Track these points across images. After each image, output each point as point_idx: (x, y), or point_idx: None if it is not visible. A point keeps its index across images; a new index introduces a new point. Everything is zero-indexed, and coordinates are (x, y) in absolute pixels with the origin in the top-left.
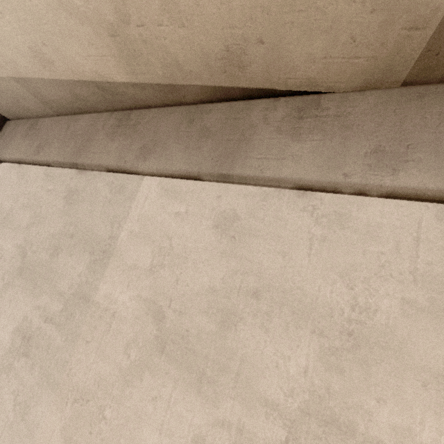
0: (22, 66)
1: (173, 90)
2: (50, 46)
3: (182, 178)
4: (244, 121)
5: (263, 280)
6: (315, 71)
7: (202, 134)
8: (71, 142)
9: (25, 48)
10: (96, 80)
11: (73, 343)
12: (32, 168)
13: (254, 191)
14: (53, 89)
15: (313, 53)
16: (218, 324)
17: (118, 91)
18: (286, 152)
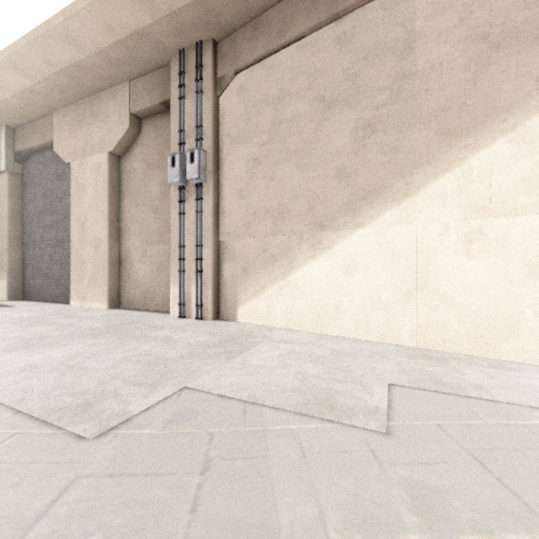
0: None
1: None
2: None
3: None
4: None
5: None
6: None
7: None
8: (318, 5)
9: None
10: None
11: (413, 100)
12: (279, 55)
13: None
14: None
15: None
16: None
17: None
18: None
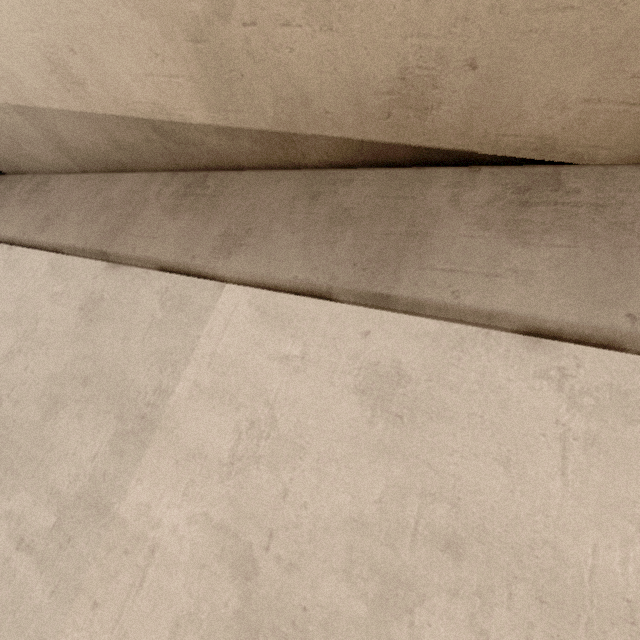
0: (30, 87)
1: (287, 143)
2: (81, 53)
3: (295, 293)
4: (414, 202)
5: (466, 515)
6: (559, 125)
7: (336, 219)
8: (101, 216)
9: (37, 55)
10: (154, 117)
11: (66, 602)
12: (31, 254)
13: (436, 330)
14: (80, 129)
15: (568, 90)
16: (371, 603)
17: (191, 138)
18: (502, 264)
